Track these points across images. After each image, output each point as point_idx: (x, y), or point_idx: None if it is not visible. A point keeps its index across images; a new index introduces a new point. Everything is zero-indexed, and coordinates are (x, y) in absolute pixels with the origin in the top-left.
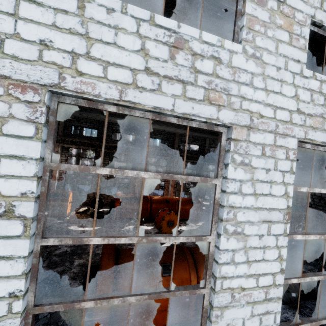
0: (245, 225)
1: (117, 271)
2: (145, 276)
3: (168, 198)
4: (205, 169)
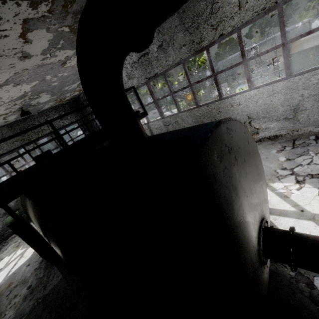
0: None
1: None
2: None
3: None
4: (28, 148)
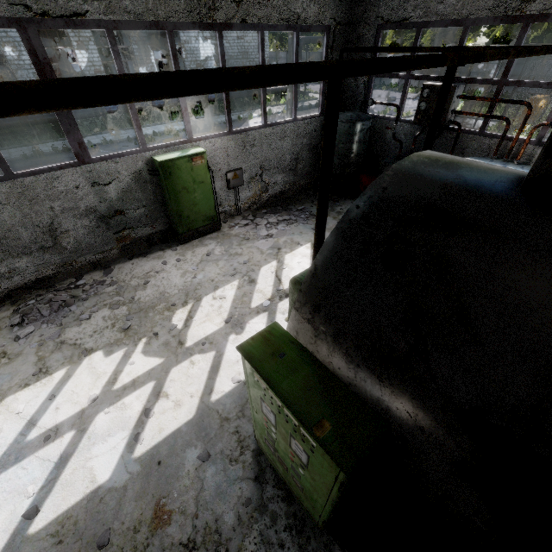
0: (8, 43)
1: None
2: None
3: None
4: None
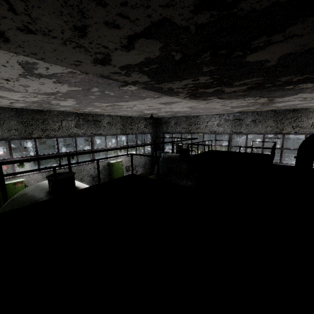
0: None
1: (14, 148)
2: (20, 149)
3: None
4: None
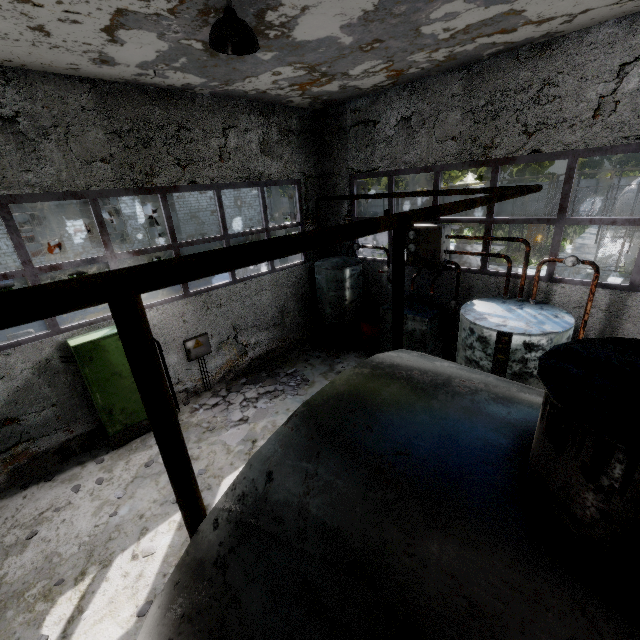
0: None
1: None
2: None
3: (32, 236)
4: None
